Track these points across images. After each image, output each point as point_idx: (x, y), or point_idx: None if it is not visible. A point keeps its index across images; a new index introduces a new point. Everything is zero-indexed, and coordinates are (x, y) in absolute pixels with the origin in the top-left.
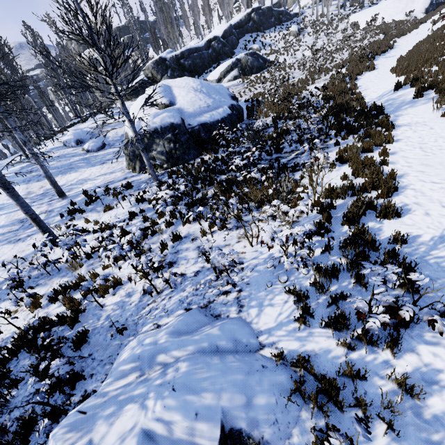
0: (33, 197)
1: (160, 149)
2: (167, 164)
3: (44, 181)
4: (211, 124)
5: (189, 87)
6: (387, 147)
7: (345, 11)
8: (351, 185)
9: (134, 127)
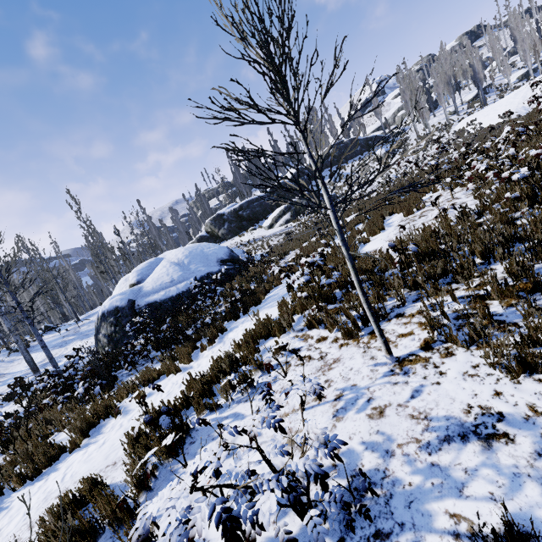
0: (38, 366)
1: (104, 332)
2: (109, 347)
3: (62, 348)
4: (161, 302)
5: (175, 258)
6: (165, 380)
7: (459, 116)
8: (49, 445)
9: (34, 329)
